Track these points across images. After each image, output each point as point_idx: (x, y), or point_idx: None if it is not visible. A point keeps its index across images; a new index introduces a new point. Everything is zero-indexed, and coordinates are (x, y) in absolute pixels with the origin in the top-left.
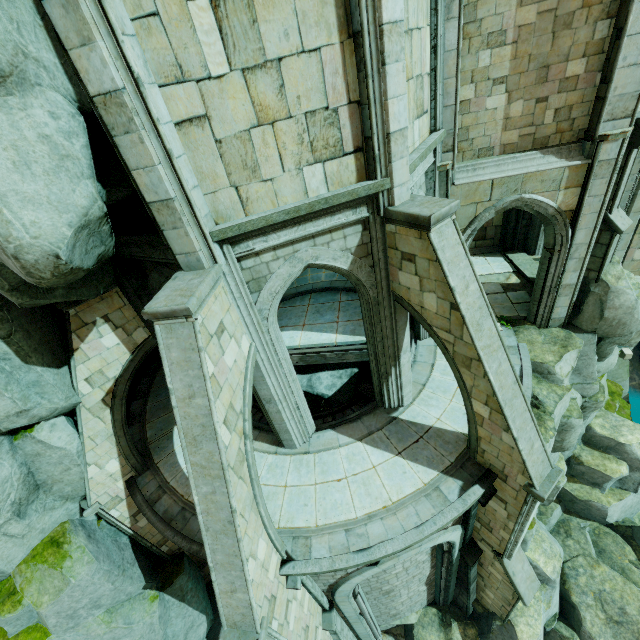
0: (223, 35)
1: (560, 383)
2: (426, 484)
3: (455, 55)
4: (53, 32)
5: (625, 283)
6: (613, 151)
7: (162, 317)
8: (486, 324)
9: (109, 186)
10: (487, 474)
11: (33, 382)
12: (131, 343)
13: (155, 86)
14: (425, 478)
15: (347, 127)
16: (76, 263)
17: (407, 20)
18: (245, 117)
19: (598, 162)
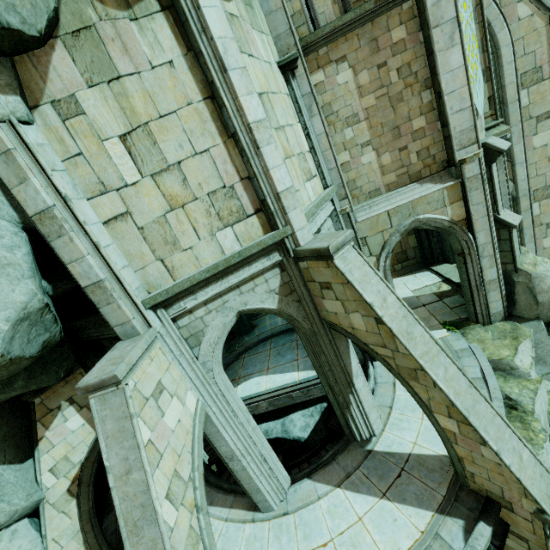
0: (133, 156)
1: (527, 376)
2: (423, 532)
3: (325, 136)
4: (2, 181)
5: (543, 267)
6: (475, 169)
7: (94, 389)
8: (416, 331)
9: (54, 281)
10: (488, 504)
11: None
12: None
13: (84, 200)
14: (420, 523)
15: (244, 196)
16: (15, 353)
17: (277, 121)
18: (159, 206)
19: (467, 179)
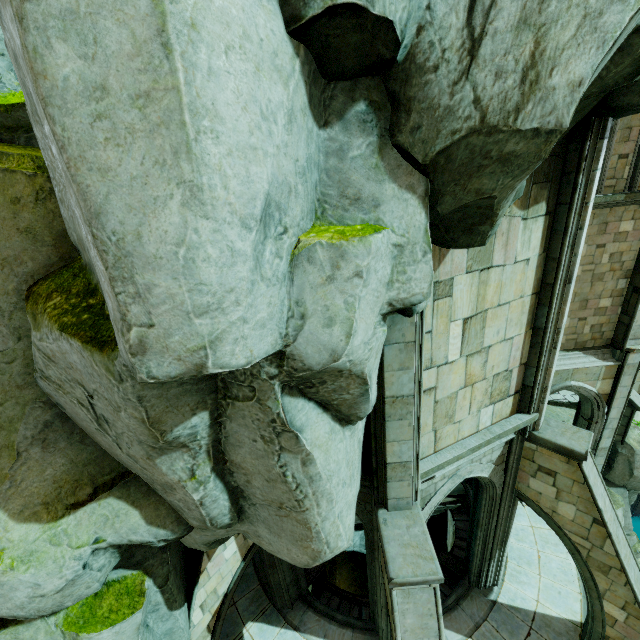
0: (463, 337)
1: None
2: None
3: None
4: None
5: None
6: (636, 358)
7: (409, 585)
8: (619, 534)
9: None
10: None
11: (166, 631)
12: (245, 547)
13: None
14: None
15: (514, 379)
16: None
17: None
18: (458, 383)
19: (626, 365)
